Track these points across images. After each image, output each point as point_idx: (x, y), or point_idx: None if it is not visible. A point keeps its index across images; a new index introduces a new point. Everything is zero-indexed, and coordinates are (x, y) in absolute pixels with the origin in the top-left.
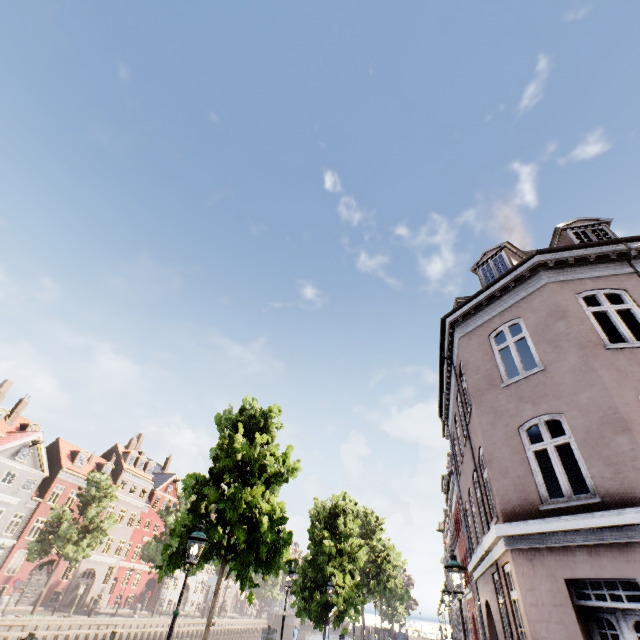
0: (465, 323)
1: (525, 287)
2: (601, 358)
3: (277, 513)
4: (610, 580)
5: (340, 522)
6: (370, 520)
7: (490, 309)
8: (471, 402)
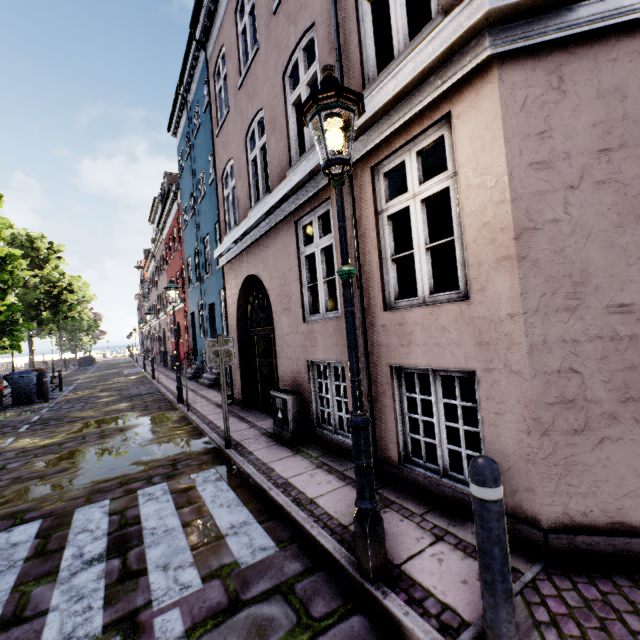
0: None
1: None
2: None
3: None
4: None
5: None
6: (39, 247)
7: None
8: None
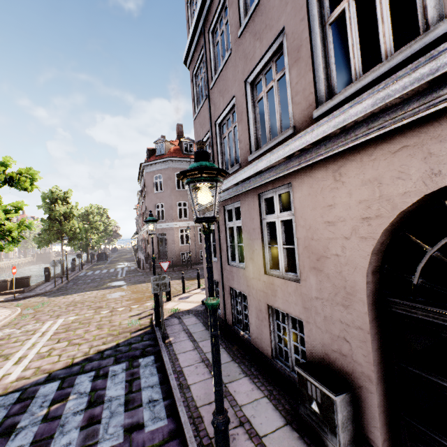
0: (148, 168)
1: (165, 165)
2: (174, 193)
3: (81, 227)
4: (163, 233)
5: (91, 218)
6: (101, 210)
7: (155, 167)
8: (146, 194)
